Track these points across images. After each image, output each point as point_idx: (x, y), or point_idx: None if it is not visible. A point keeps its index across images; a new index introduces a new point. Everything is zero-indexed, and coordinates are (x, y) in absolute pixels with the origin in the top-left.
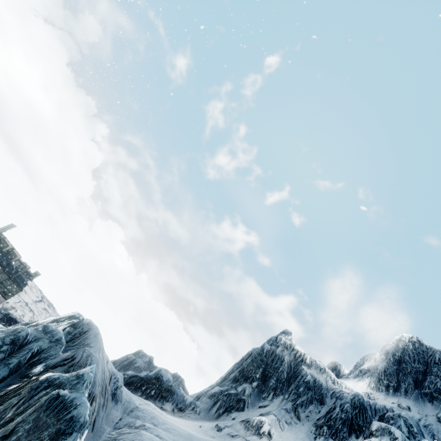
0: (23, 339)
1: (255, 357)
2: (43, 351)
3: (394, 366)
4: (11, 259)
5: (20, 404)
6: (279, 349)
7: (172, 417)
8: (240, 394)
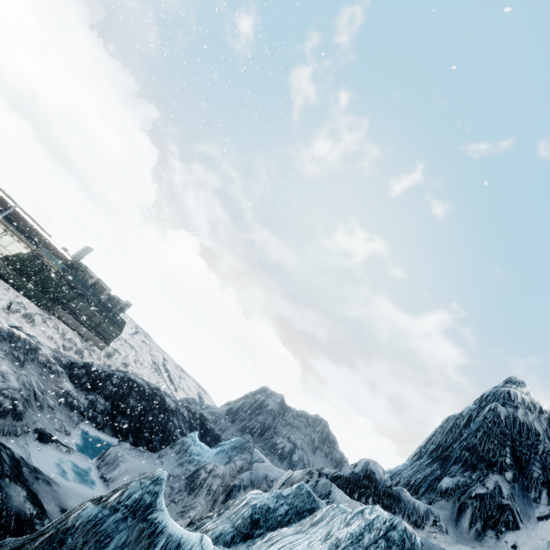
0: None
1: (490, 429)
2: None
3: None
4: (100, 294)
5: None
6: (520, 411)
7: None
8: (494, 495)
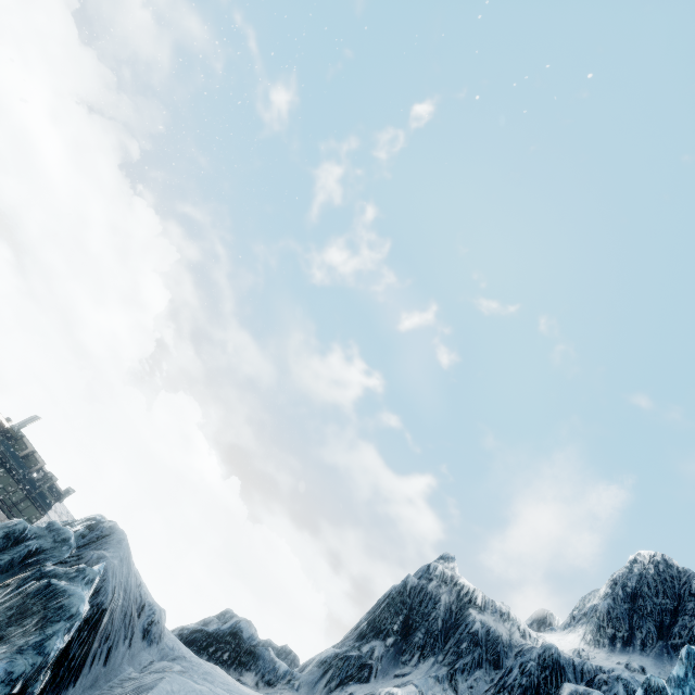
0: (19, 533)
1: (393, 599)
2: (44, 552)
3: (625, 605)
4: (30, 468)
5: (5, 594)
6: (432, 583)
7: (251, 690)
8: (365, 657)
